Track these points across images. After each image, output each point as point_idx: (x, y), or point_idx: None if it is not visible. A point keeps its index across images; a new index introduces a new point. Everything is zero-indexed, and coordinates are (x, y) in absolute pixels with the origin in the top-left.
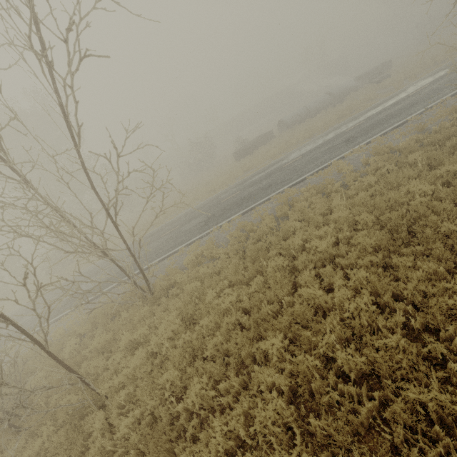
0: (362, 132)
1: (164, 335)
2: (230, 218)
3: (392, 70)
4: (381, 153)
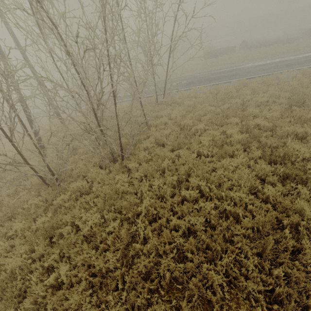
0: (298, 63)
1: (179, 113)
2: (205, 85)
3: None
4: (305, 74)
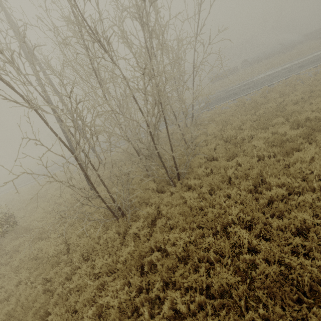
0: (311, 62)
1: (216, 128)
2: (226, 102)
3: None
4: None
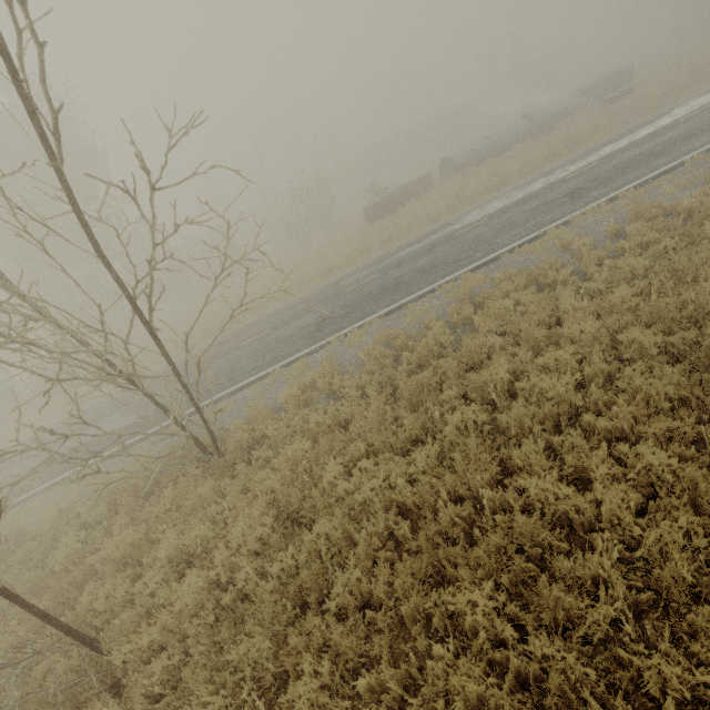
0: (598, 180)
1: (242, 549)
2: (364, 322)
3: (635, 82)
4: (648, 216)
